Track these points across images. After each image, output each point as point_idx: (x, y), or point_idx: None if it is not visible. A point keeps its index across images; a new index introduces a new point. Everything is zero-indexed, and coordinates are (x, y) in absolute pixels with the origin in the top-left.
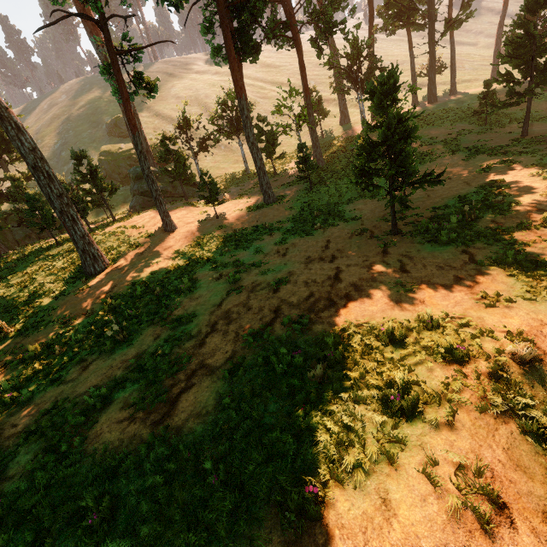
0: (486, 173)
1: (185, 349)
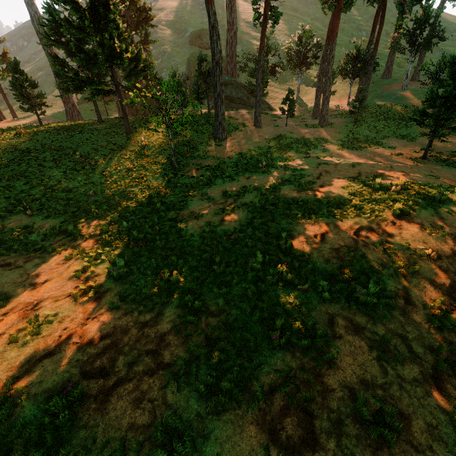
0: None
1: (309, 179)
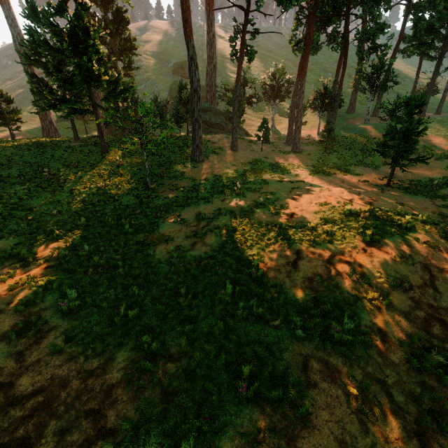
0: None
1: (283, 203)
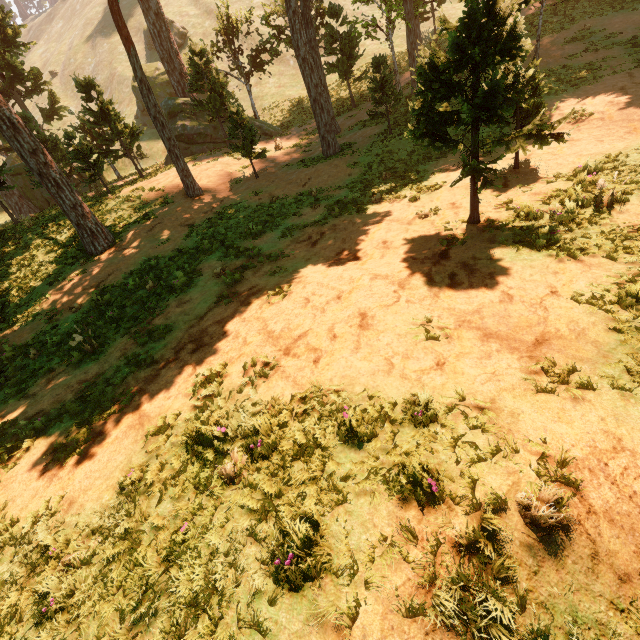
0: None
1: (137, 381)
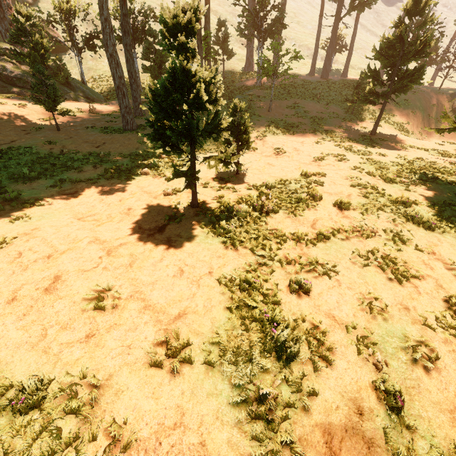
0: (319, 162)
1: None
